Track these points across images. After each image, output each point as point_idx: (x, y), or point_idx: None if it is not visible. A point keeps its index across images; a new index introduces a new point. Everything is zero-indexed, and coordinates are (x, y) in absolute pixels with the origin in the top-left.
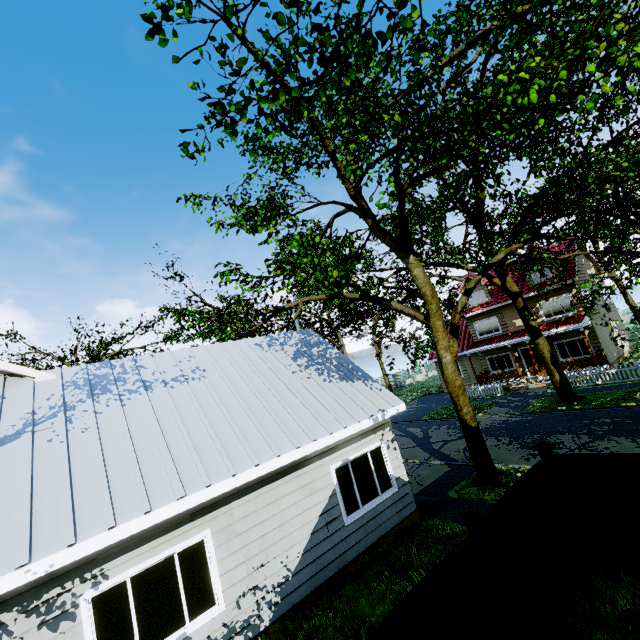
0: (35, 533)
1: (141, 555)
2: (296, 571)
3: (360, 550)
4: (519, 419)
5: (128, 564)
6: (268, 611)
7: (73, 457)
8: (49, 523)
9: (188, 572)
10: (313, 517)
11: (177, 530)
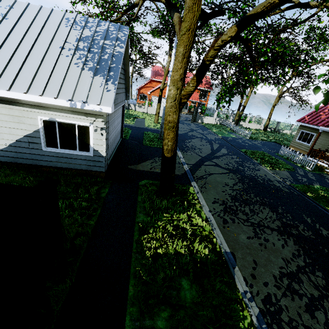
0: None
1: None
2: (3, 150)
3: (50, 165)
4: (278, 186)
5: None
6: None
7: None
8: None
9: None
10: (19, 134)
11: None
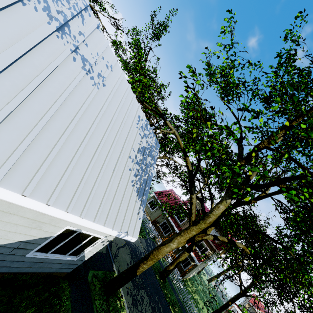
0: None
1: None
2: None
3: (12, 271)
4: None
5: None
6: None
7: None
8: None
9: None
10: (14, 239)
11: None
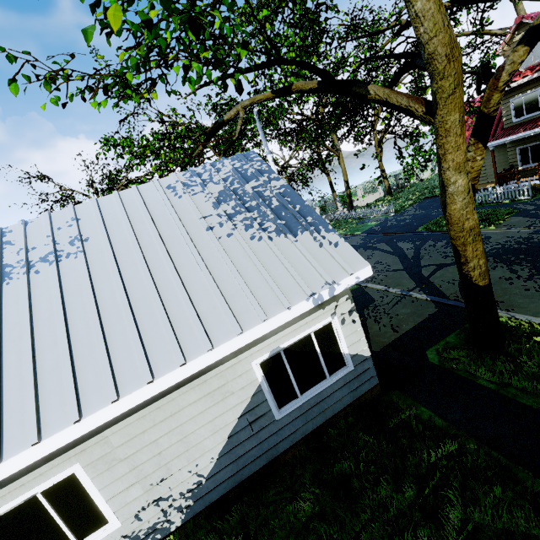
0: None
1: None
2: (210, 475)
3: (297, 439)
4: None
5: None
6: (179, 514)
7: None
8: None
9: (63, 504)
10: (229, 421)
11: (30, 474)
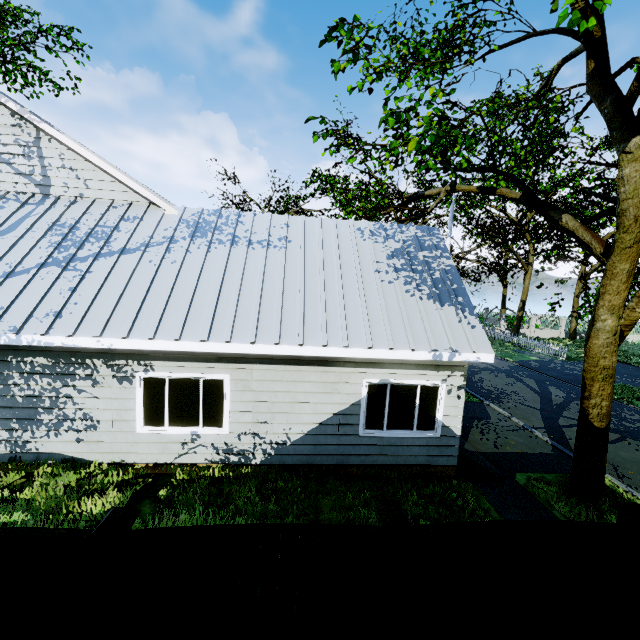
0: (112, 320)
1: (177, 367)
2: (295, 442)
3: (366, 462)
4: None
5: (168, 369)
6: (262, 455)
7: (157, 279)
8: (121, 318)
9: (208, 396)
10: (327, 412)
11: (205, 363)
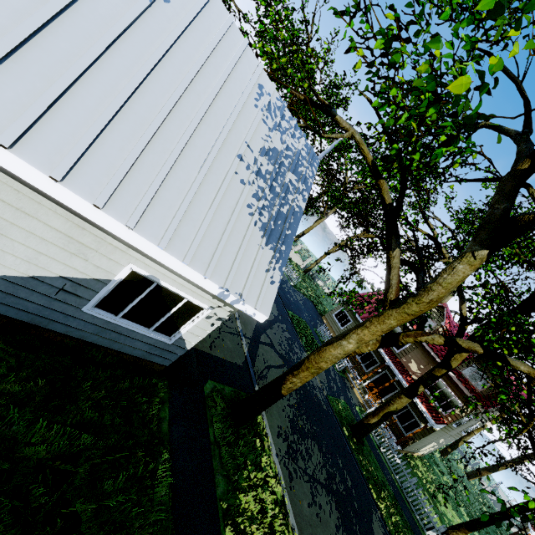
0: None
1: None
2: None
3: (73, 334)
4: (320, 398)
5: None
6: None
7: None
8: None
9: None
10: (52, 270)
11: None
